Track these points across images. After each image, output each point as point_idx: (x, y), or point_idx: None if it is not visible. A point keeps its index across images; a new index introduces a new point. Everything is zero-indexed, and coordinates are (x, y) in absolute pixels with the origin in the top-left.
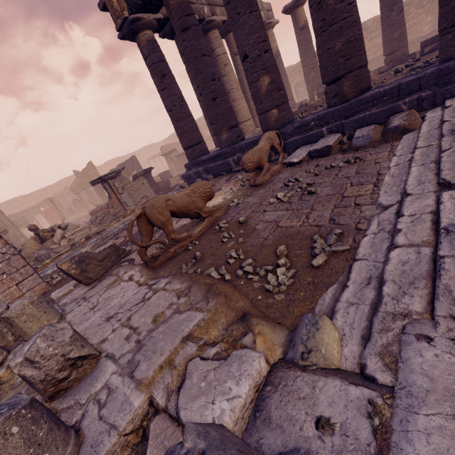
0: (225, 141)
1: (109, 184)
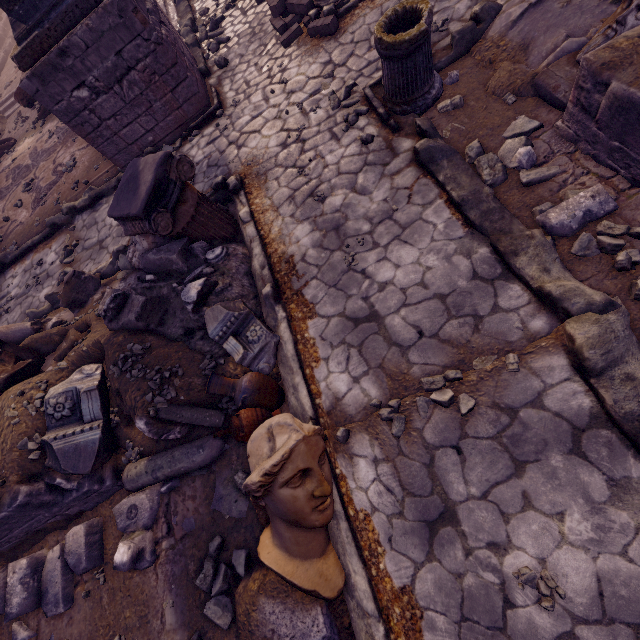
0: None
1: None
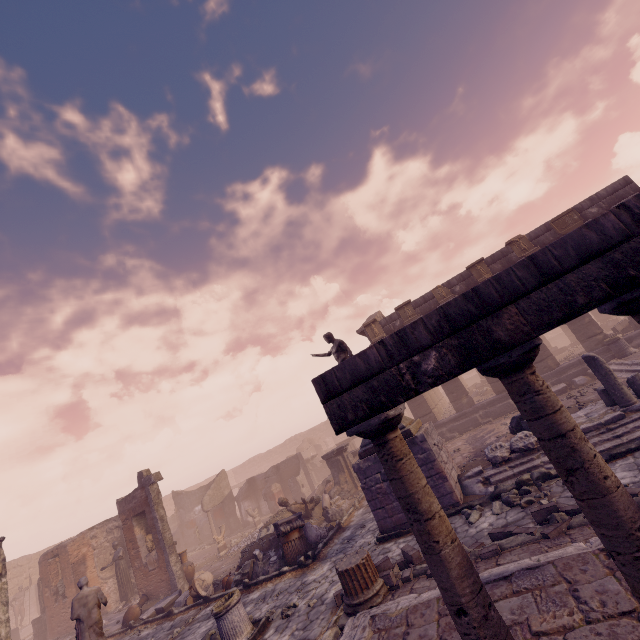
0: (466, 404)
1: (344, 456)
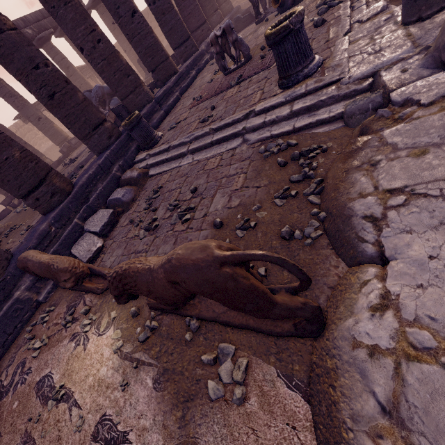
0: None
1: None
